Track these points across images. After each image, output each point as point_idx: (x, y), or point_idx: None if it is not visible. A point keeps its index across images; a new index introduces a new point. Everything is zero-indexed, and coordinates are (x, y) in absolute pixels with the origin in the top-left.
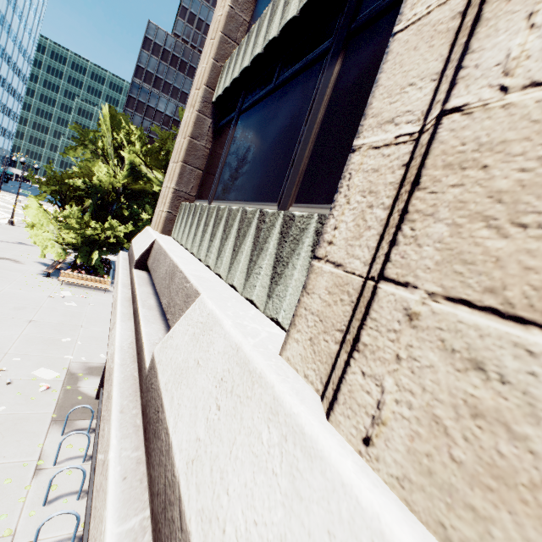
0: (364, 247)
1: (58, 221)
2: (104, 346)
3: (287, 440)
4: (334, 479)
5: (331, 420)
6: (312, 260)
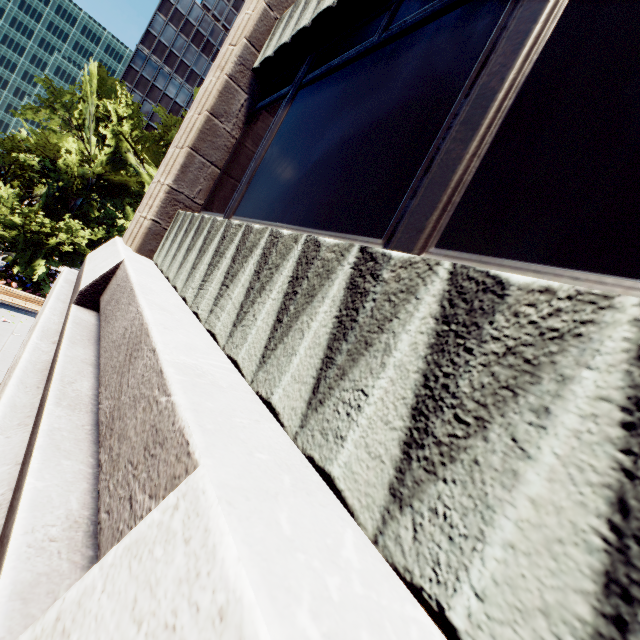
0: None
1: None
2: None
3: None
4: None
5: None
6: None
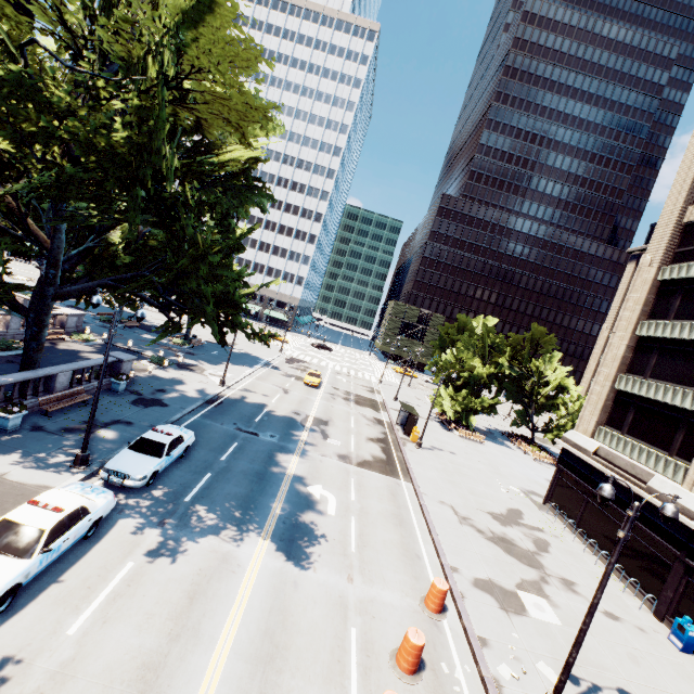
0: (693, 476)
1: (451, 396)
2: (520, 480)
3: (685, 493)
4: (691, 494)
5: (690, 492)
6: (685, 475)
